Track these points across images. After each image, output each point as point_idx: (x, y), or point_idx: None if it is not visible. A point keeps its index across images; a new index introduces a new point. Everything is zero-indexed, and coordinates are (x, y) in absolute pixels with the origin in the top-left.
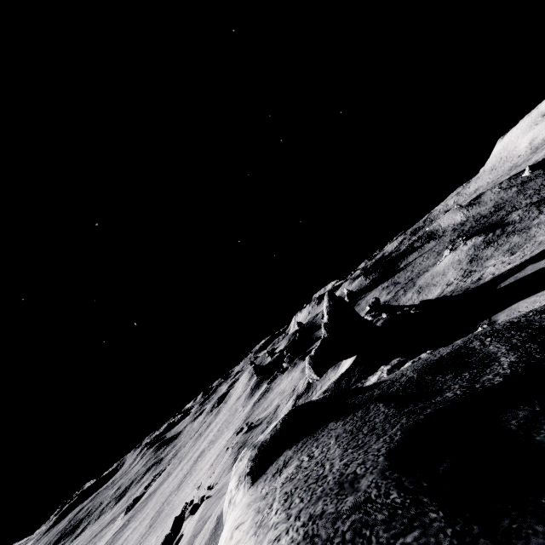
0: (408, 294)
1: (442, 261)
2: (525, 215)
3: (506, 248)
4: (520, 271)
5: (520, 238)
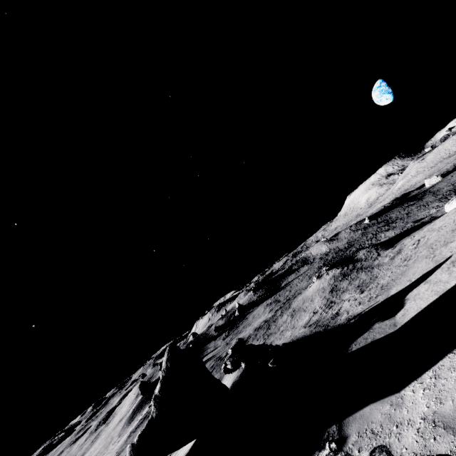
0: (284, 315)
1: (311, 285)
2: (369, 255)
3: (357, 283)
4: (369, 328)
5: (366, 275)
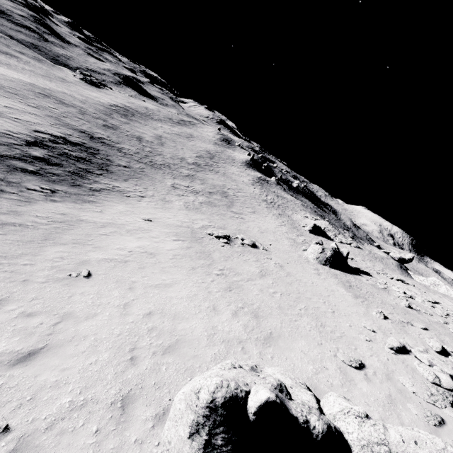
0: None
1: None
2: None
3: None
4: None
5: None
